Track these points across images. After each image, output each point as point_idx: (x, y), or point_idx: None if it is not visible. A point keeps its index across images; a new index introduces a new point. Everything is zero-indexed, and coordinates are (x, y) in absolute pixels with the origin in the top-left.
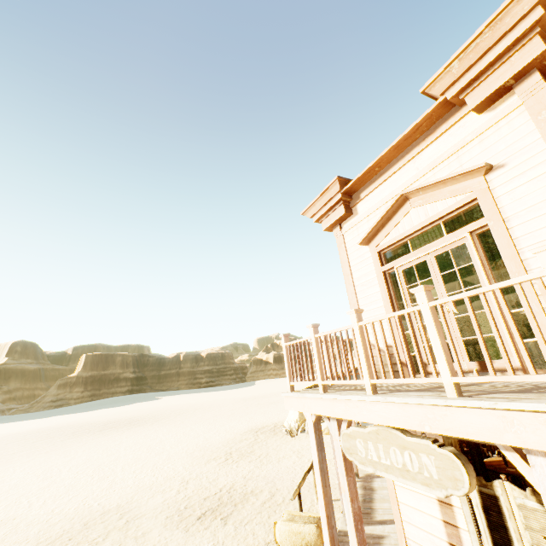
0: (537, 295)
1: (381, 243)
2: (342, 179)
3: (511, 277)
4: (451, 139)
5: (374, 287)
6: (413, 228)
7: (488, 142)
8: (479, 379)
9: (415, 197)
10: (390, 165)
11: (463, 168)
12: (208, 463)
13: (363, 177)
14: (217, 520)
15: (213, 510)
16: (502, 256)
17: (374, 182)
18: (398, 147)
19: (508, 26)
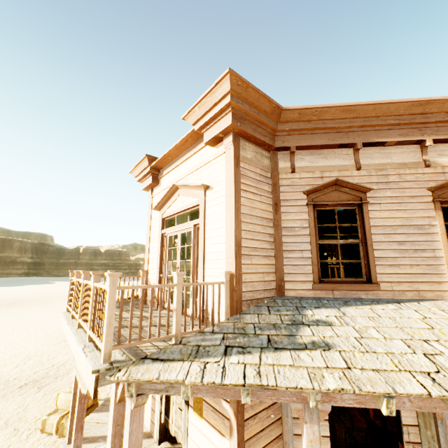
0: (203, 276)
1: (165, 213)
2: (151, 157)
3: (199, 261)
4: (202, 156)
5: (157, 243)
6: (177, 210)
7: (212, 168)
8: (92, 335)
9: (181, 189)
10: (178, 158)
11: (201, 180)
12: (58, 344)
13: (162, 161)
14: (34, 389)
15: (36, 381)
16: (199, 247)
17: (170, 167)
18: (178, 148)
19: (218, 99)
